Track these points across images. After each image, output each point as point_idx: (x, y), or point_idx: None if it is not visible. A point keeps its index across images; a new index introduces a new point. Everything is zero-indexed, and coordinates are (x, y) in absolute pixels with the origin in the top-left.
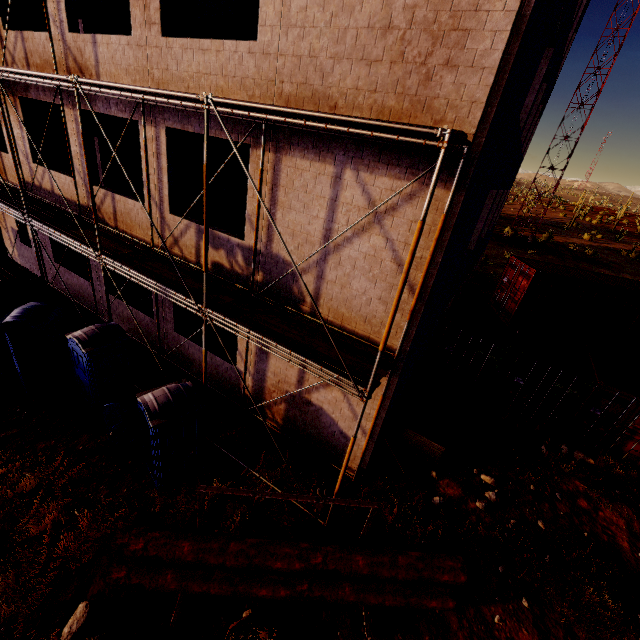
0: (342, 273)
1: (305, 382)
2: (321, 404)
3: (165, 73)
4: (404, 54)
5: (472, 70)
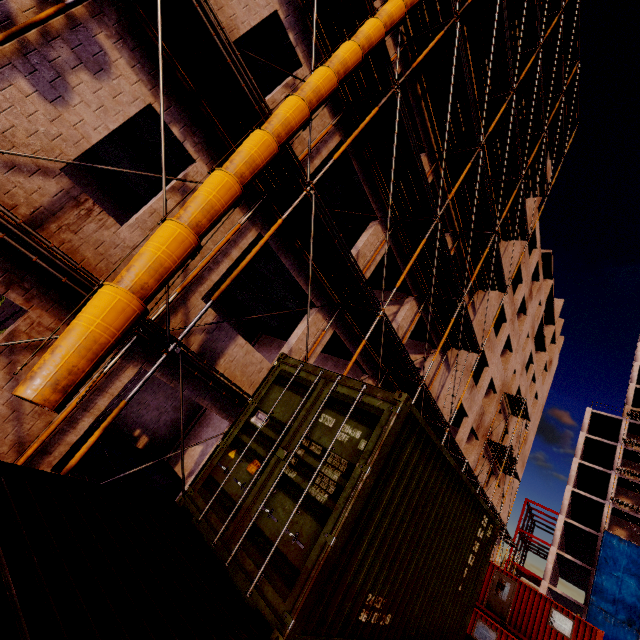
0: None
1: None
2: None
3: None
4: None
5: None
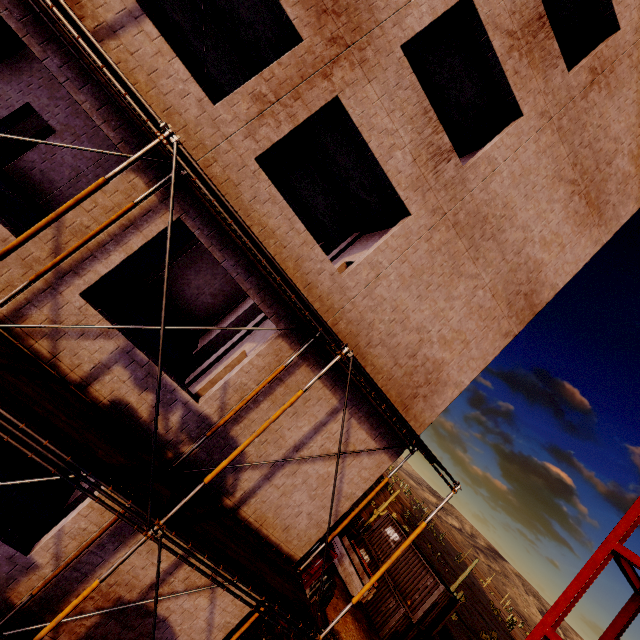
0: (291, 482)
1: (164, 586)
2: (169, 614)
3: (230, 184)
4: (412, 375)
5: (431, 408)
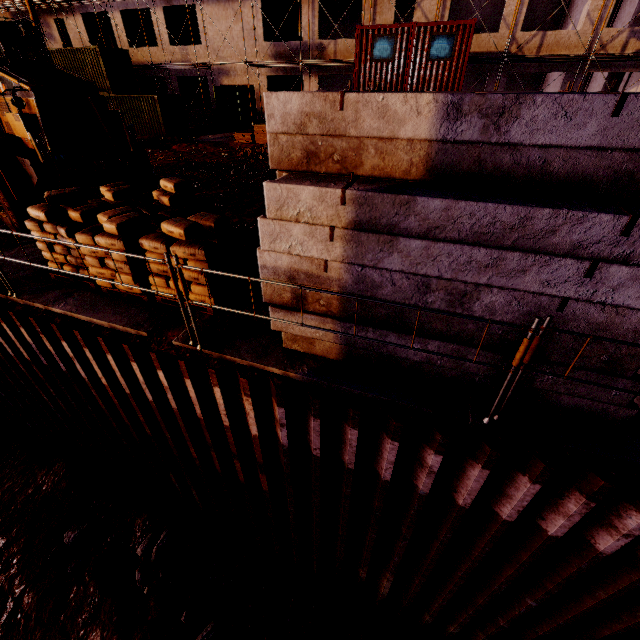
0: None
1: None
2: None
3: None
4: None
5: None
